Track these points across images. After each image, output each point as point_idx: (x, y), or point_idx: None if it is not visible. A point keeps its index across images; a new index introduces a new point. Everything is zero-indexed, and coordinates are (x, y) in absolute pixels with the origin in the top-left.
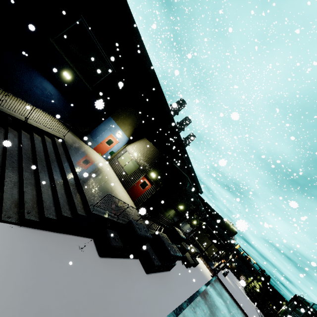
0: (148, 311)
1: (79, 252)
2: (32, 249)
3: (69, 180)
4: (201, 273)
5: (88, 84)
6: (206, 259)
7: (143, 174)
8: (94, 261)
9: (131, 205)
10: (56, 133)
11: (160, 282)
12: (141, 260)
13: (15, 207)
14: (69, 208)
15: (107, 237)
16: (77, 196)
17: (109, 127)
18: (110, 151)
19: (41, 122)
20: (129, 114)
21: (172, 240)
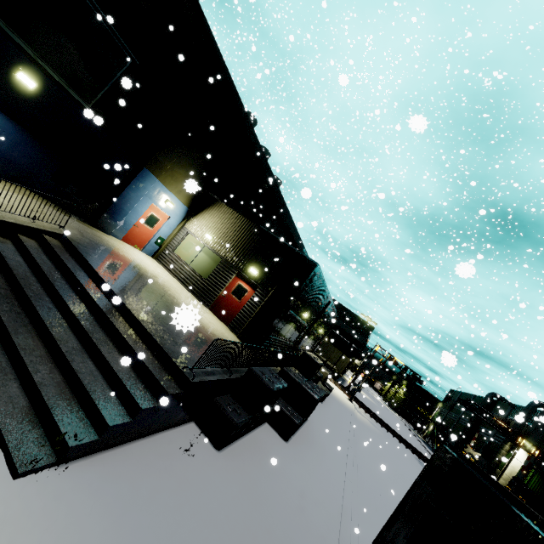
0: (315, 504)
1: (186, 460)
2: (109, 502)
3: (117, 326)
4: (338, 401)
5: (82, 98)
6: (336, 376)
7: (234, 272)
8: (214, 463)
9: (227, 334)
10: (43, 224)
11: (306, 445)
12: (272, 422)
13: (33, 428)
14: (144, 388)
15: (221, 412)
16: (149, 357)
17: (147, 190)
18: (156, 238)
19: (0, 205)
20: (181, 158)
21: (307, 374)
